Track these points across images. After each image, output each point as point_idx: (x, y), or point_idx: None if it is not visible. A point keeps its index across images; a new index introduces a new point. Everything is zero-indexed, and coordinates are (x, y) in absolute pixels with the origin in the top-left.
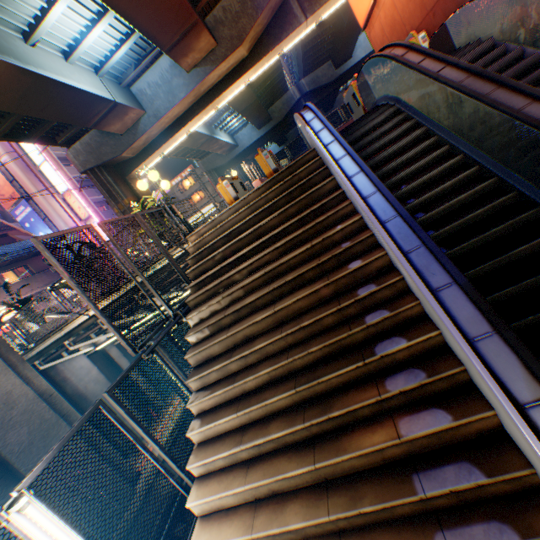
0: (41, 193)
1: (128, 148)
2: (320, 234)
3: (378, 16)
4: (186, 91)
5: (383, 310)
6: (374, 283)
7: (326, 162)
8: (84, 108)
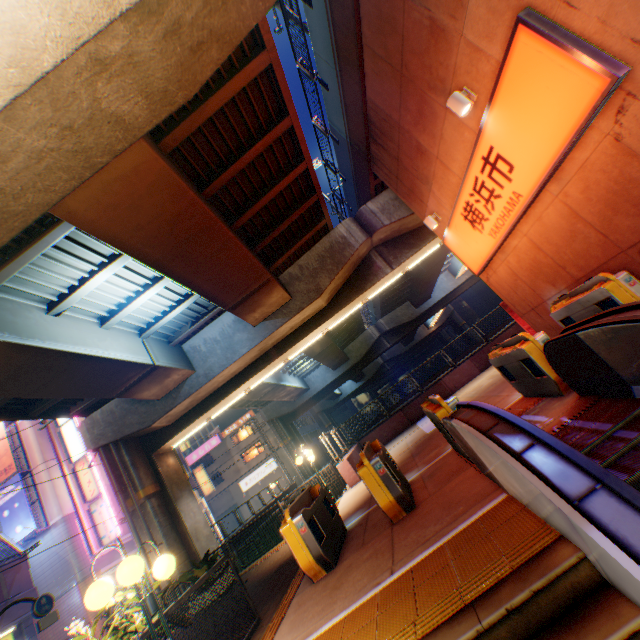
0: (47, 462)
1: (162, 416)
2: None
3: (504, 260)
4: (250, 345)
5: None
6: None
7: None
8: (107, 376)
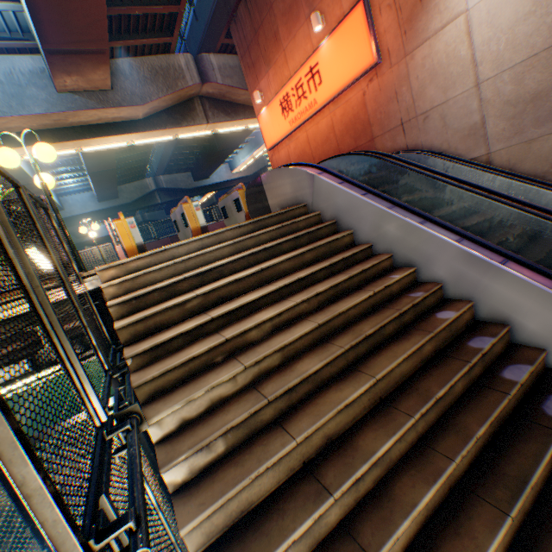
0: None
1: None
2: (368, 284)
3: (288, 145)
4: (48, 109)
5: (515, 364)
6: (480, 335)
7: (346, 214)
8: None
